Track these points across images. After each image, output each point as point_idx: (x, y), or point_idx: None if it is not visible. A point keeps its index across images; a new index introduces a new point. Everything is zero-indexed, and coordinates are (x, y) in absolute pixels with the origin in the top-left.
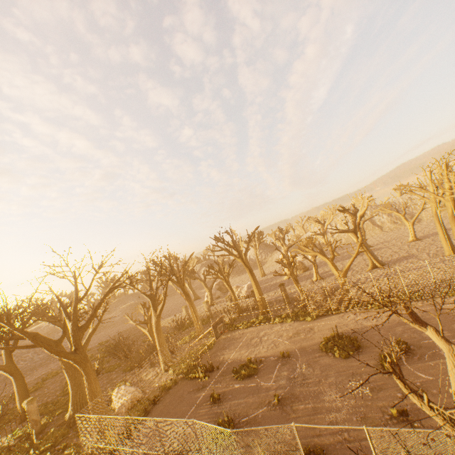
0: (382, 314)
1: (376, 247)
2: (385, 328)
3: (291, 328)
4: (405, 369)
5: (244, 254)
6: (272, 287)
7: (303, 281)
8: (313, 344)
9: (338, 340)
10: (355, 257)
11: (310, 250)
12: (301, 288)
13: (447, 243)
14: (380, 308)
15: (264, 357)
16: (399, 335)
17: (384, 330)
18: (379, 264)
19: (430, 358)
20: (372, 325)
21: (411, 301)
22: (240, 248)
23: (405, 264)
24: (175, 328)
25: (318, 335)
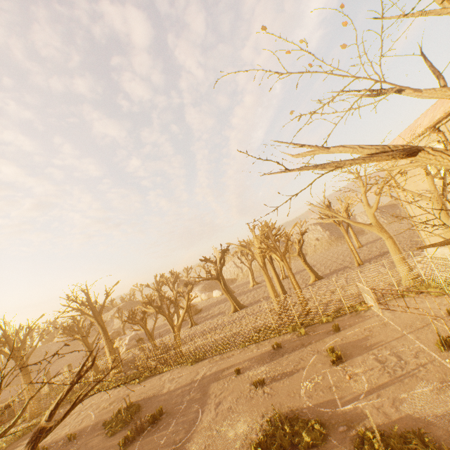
0: (187, 372)
1: (261, 285)
2: (172, 390)
3: (115, 396)
4: (134, 446)
5: (99, 312)
6: (157, 336)
7: (183, 328)
8: (108, 418)
9: (125, 411)
10: (185, 312)
11: (151, 307)
12: (154, 343)
13: (281, 287)
14: (192, 365)
15: (56, 441)
16: (171, 400)
17: (169, 393)
18: (241, 307)
19: (161, 429)
20: (169, 387)
21: (216, 355)
22: (93, 306)
23: (256, 306)
24: (22, 404)
25: (123, 405)
